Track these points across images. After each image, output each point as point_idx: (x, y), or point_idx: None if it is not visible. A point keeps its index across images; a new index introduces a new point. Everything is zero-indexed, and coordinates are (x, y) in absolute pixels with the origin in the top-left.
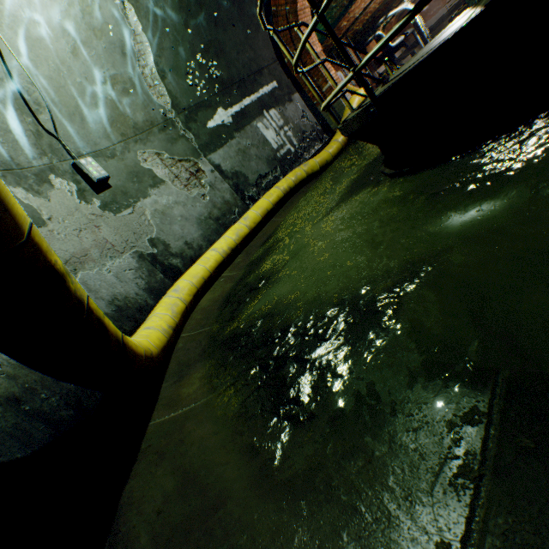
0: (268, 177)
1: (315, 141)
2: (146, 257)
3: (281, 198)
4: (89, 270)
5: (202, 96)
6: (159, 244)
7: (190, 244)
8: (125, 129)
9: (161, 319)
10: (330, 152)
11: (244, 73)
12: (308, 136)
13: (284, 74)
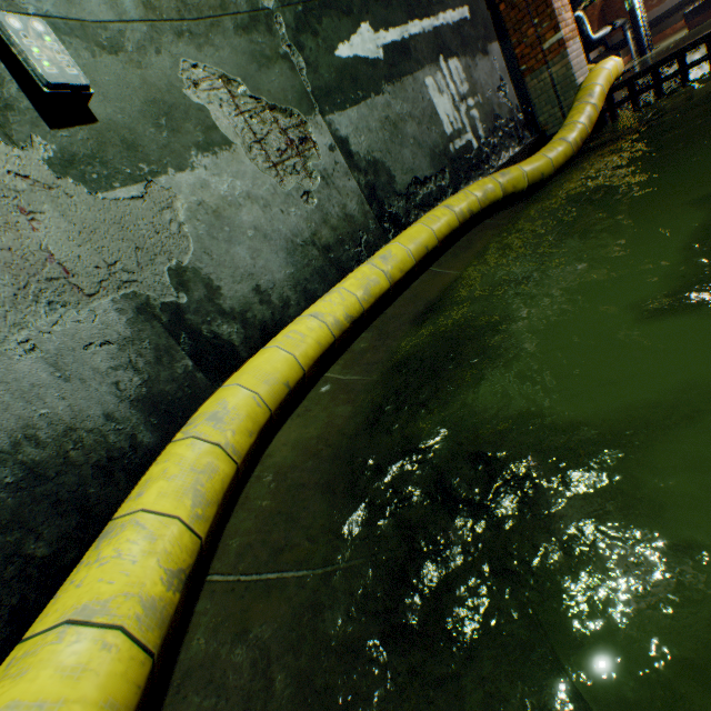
0: (428, 184)
1: (511, 138)
2: (156, 313)
3: (453, 230)
4: None
5: None
6: (197, 283)
7: (266, 294)
8: None
9: (150, 547)
10: (552, 159)
11: None
12: (502, 127)
13: None
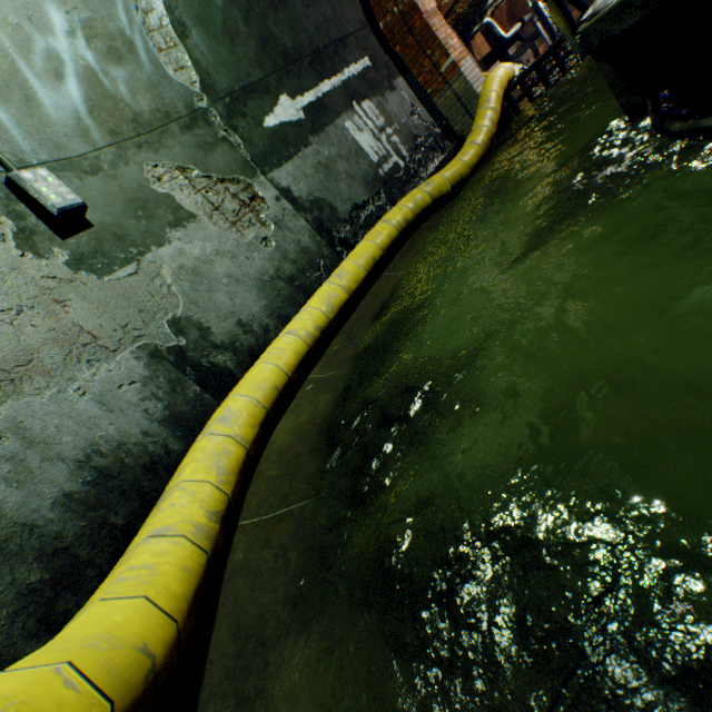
0: (367, 207)
1: (433, 150)
2: (164, 355)
3: (395, 239)
4: (32, 395)
5: (253, 74)
6: (191, 328)
7: (248, 325)
8: (117, 124)
9: (192, 498)
10: (466, 161)
11: (318, 40)
12: (422, 144)
13: (379, 46)
